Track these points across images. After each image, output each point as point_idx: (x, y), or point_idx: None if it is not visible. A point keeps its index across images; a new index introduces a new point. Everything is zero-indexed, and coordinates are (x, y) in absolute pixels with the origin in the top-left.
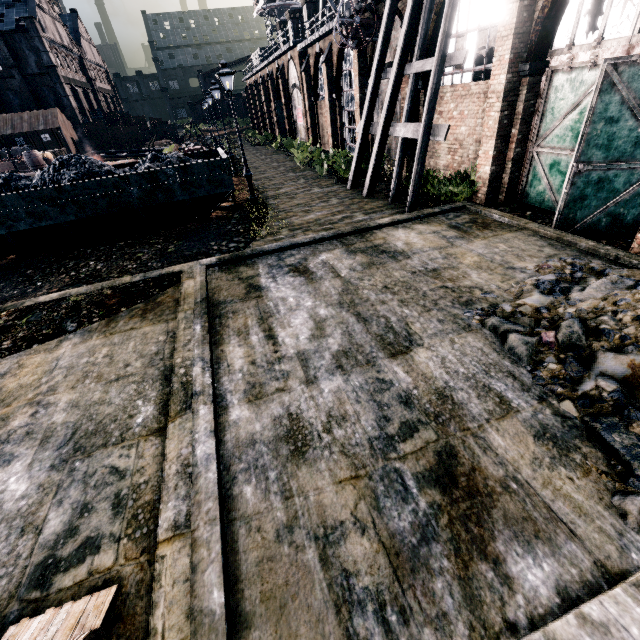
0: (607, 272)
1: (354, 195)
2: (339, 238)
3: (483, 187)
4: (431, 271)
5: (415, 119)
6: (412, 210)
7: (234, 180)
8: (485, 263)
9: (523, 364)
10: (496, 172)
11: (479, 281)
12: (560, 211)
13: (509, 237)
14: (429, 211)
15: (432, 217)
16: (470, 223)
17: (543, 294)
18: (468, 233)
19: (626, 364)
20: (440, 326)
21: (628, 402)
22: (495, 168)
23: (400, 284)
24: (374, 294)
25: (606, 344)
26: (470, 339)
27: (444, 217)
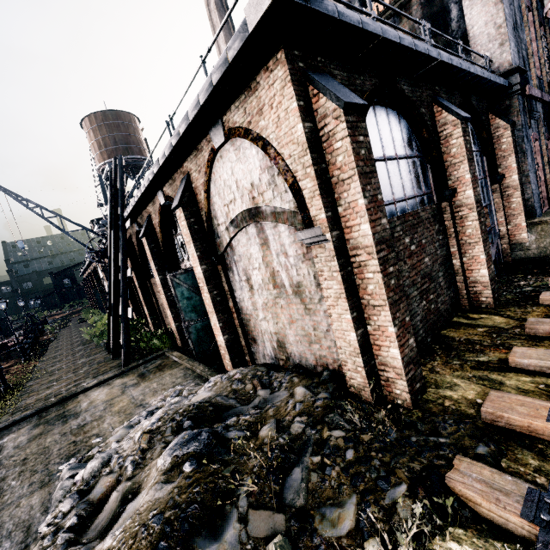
0: (184, 393)
1: (105, 359)
2: (42, 412)
3: (177, 336)
4: (80, 427)
5: (149, 297)
6: (126, 366)
7: (18, 367)
8: (127, 406)
9: (49, 510)
10: (181, 325)
11: (105, 426)
12: (193, 349)
13: (167, 374)
14: (134, 364)
15: (136, 368)
16: (155, 368)
17: (128, 427)
18: (144, 378)
19: (104, 484)
20: (25, 490)
21: (79, 523)
22: (179, 323)
23: (40, 451)
24: (5, 471)
25: (109, 468)
26: (35, 497)
27: (144, 366)
